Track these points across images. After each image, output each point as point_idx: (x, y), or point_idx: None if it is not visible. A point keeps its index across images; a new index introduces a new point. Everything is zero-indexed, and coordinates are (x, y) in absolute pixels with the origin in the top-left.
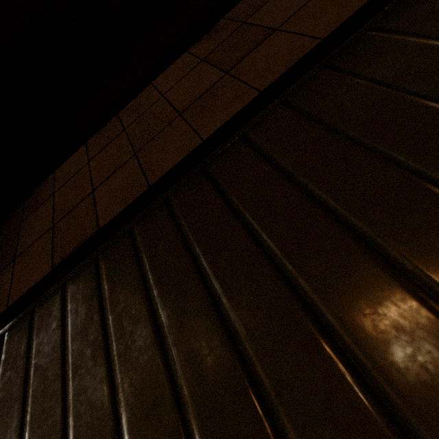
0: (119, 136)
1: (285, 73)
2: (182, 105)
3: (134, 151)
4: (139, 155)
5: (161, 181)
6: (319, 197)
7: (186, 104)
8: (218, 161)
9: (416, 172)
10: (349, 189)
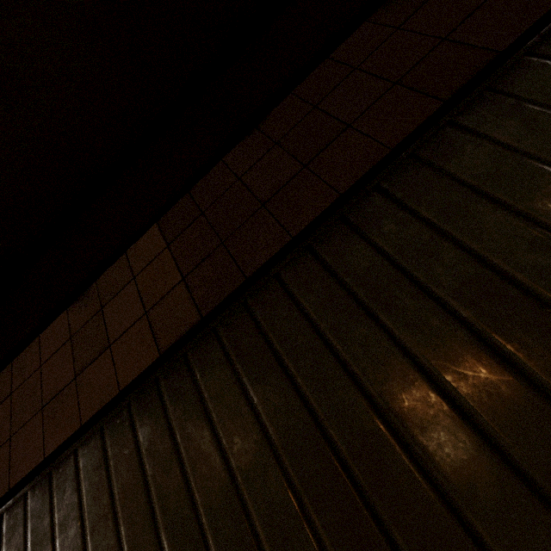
0: (7, 400)
1: (97, 413)
2: (46, 397)
3: (10, 434)
4: (12, 442)
5: (18, 484)
6: (87, 545)
7: (48, 397)
8: (59, 470)
9: (123, 550)
10: (99, 546)
